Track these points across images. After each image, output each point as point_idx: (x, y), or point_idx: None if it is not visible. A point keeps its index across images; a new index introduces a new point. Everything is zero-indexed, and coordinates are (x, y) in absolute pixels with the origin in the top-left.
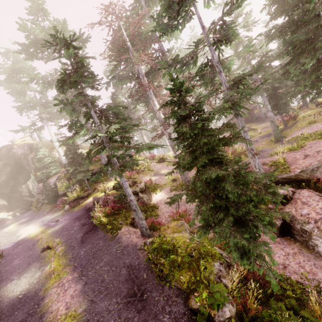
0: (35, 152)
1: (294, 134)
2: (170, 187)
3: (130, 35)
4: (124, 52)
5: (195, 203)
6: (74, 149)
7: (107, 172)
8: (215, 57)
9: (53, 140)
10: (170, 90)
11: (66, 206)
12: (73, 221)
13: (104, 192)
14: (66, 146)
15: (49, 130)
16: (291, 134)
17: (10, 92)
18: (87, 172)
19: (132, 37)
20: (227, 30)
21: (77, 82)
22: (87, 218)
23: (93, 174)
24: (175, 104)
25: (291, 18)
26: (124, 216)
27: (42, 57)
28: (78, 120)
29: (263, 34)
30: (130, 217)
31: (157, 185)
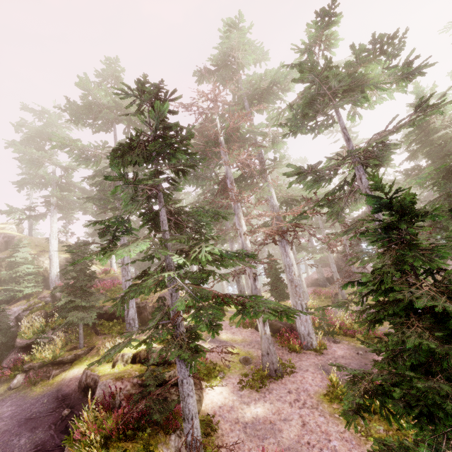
0: (11, 250)
1: None
2: (239, 377)
3: (227, 129)
4: (212, 146)
5: (296, 432)
6: (84, 263)
7: (126, 318)
8: (364, 180)
9: (50, 239)
10: (374, 206)
11: (18, 375)
12: (18, 427)
13: (111, 365)
14: (72, 256)
15: (52, 221)
16: None
17: (19, 157)
18: (91, 311)
19: (228, 132)
20: (383, 151)
21: (156, 155)
22: (53, 425)
23: (98, 314)
24: (380, 237)
25: (442, 162)
26: (144, 449)
27: (92, 124)
28: (128, 219)
29: (402, 171)
30: (158, 451)
31: (213, 364)
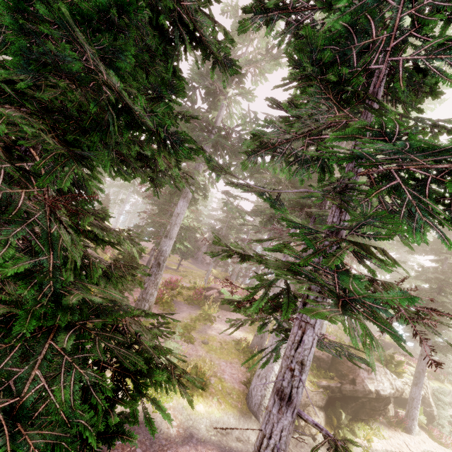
0: None
1: (167, 274)
2: None
3: None
4: None
5: None
6: None
7: None
8: None
9: None
10: None
11: None
12: None
13: None
14: None
15: None
16: (166, 273)
17: None
18: None
19: None
20: None
21: None
22: None
23: None
24: None
25: None
26: None
27: None
28: None
29: None
30: None
31: None
